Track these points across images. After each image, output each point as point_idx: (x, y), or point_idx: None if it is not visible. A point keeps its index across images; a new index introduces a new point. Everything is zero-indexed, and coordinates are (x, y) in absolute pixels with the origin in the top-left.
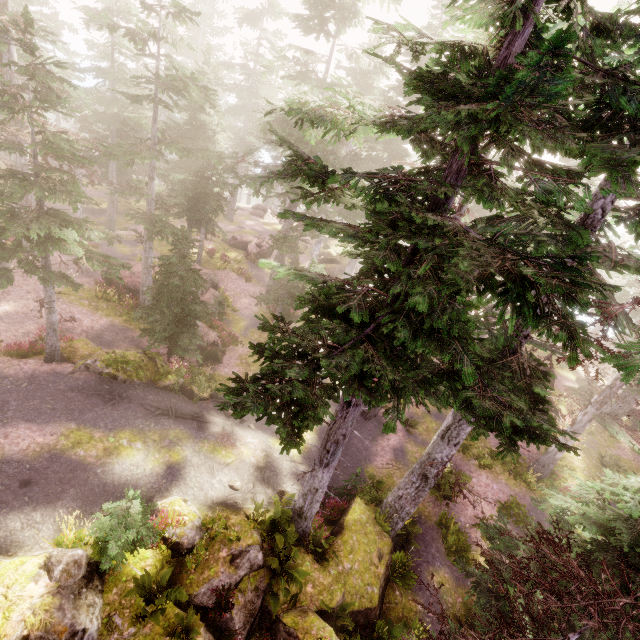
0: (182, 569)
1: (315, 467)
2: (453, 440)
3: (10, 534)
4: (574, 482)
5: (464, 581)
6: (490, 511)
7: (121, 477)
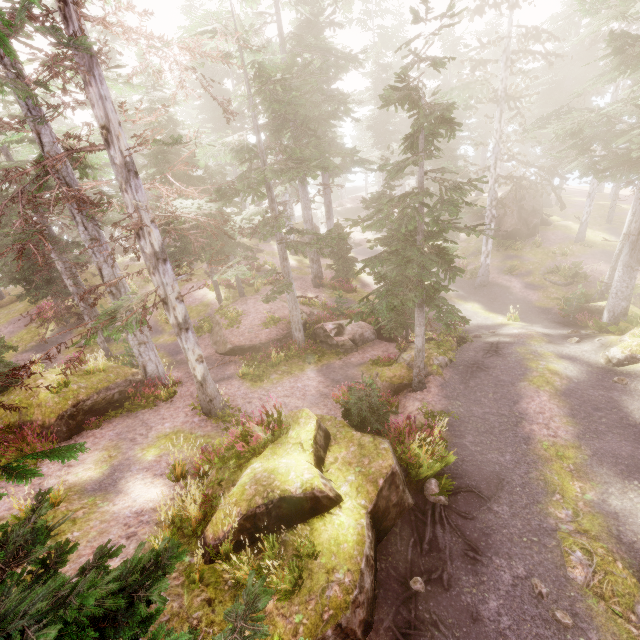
0: None
1: (634, 269)
2: None
3: None
4: (590, 232)
5: None
6: (600, 268)
7: (580, 374)
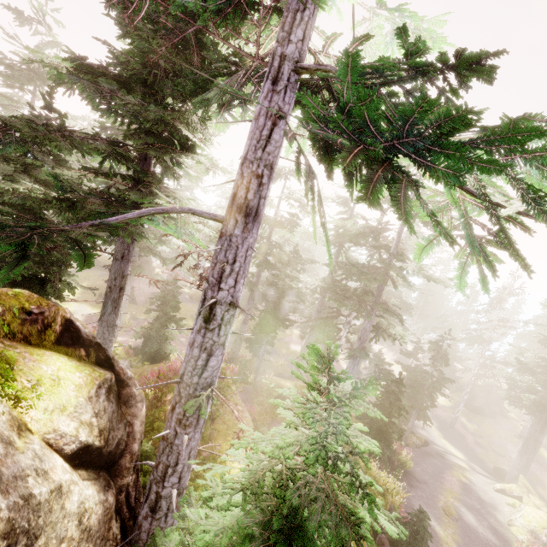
0: (526, 504)
1: (523, 456)
2: (544, 433)
3: (498, 509)
4: None
5: (544, 487)
6: None
7: (476, 484)
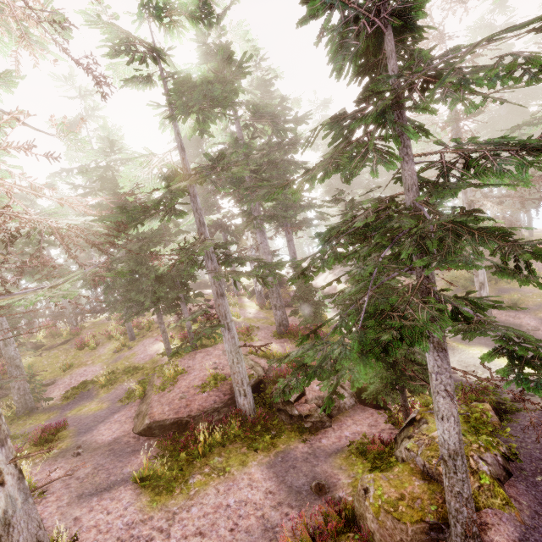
0: None
1: None
2: None
3: None
4: None
5: None
6: None
7: None
